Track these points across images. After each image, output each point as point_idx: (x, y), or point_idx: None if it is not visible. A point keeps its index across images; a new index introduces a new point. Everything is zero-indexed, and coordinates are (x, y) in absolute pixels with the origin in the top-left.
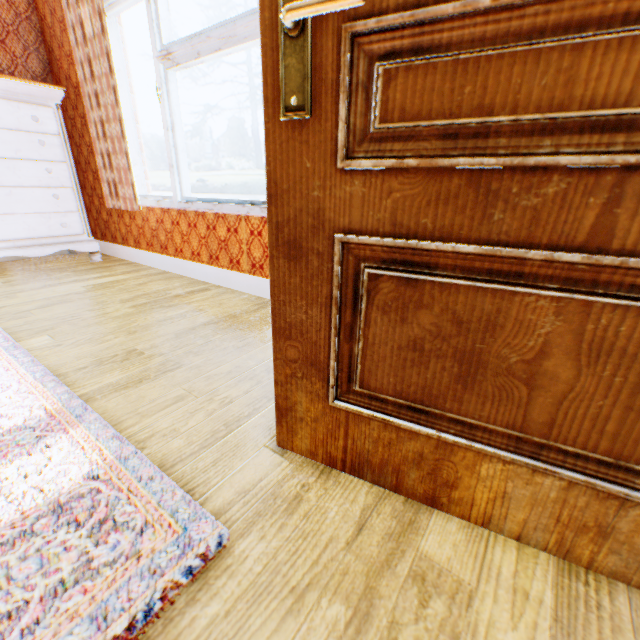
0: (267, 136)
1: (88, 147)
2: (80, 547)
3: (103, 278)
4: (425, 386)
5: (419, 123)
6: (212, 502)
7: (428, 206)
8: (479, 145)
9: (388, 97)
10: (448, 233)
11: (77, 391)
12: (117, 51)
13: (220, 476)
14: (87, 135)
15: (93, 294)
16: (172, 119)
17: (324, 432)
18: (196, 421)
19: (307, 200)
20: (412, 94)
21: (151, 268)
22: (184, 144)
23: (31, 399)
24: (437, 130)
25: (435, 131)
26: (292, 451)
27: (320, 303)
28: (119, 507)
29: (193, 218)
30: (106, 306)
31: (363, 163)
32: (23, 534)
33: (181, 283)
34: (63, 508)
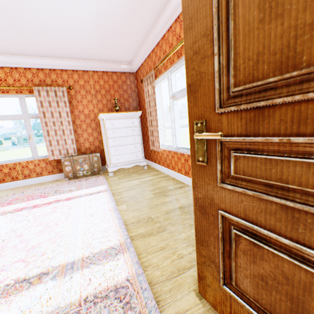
0: (192, 166)
1: (146, 128)
2: (119, 310)
3: (146, 177)
4: (271, 303)
5: (251, 178)
6: (165, 312)
7: (261, 212)
8: (284, 193)
9: (236, 165)
10: (273, 228)
11: (130, 233)
12: (158, 96)
13: (170, 299)
14: (146, 124)
15: (141, 185)
16: (174, 118)
17: (219, 298)
18: (166, 263)
19: (207, 192)
20: (247, 166)
21: (163, 173)
22: (178, 126)
23: (117, 234)
24: (261, 181)
25: (260, 181)
26: (205, 299)
27: (214, 235)
28: (133, 298)
29: (179, 155)
30: (144, 192)
31: (228, 187)
32: (106, 295)
33: (173, 182)
34: (117, 289)
